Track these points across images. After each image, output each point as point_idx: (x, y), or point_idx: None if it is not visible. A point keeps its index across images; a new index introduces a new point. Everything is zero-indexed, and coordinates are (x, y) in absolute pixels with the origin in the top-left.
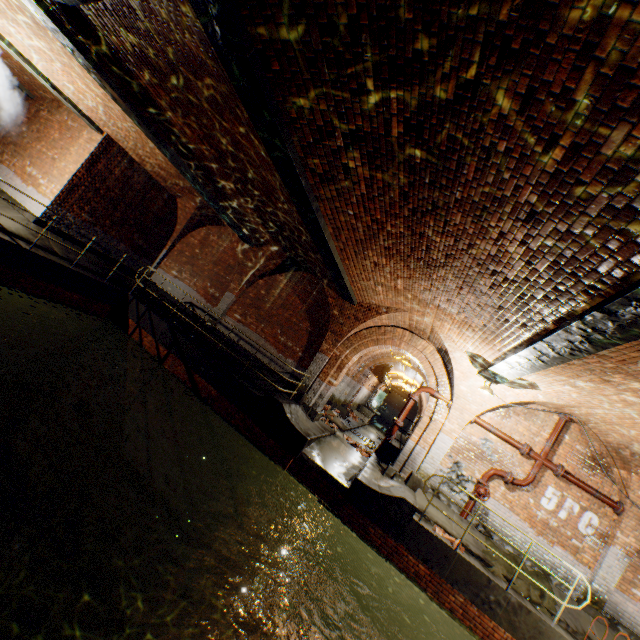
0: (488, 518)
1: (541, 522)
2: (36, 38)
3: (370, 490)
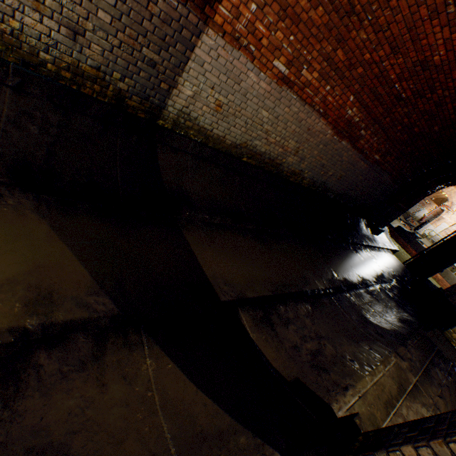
0: None
1: None
2: None
3: (402, 229)
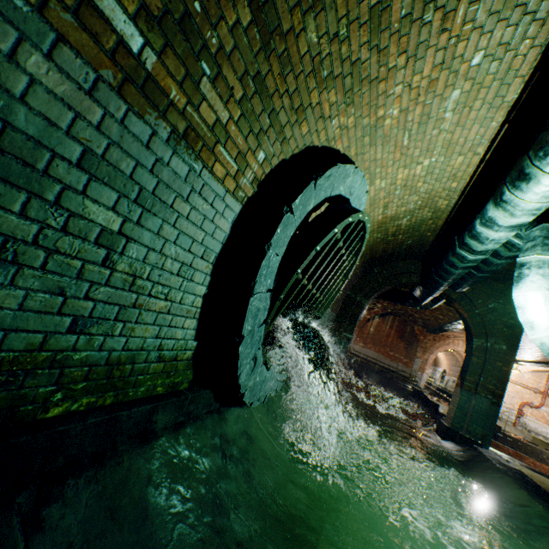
0: (526, 425)
1: None
2: None
3: None
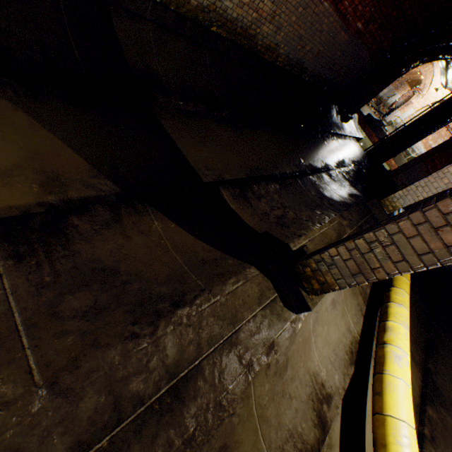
0: None
1: (428, 145)
2: None
3: (371, 117)
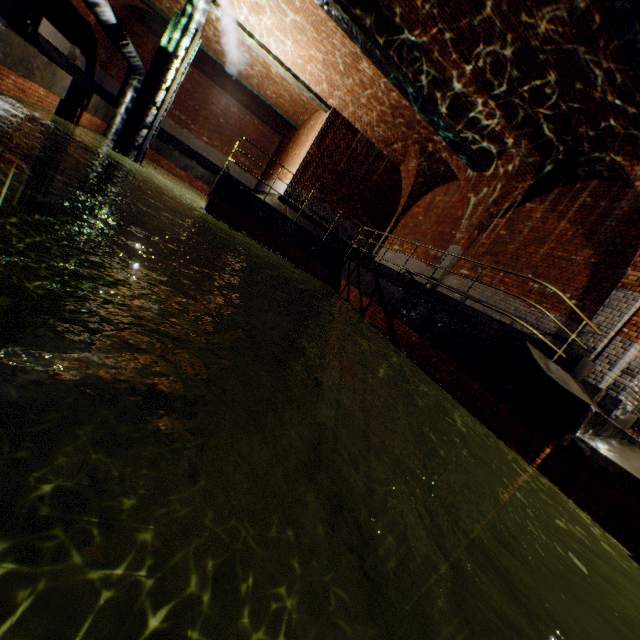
0: None
1: None
2: (272, 17)
3: None
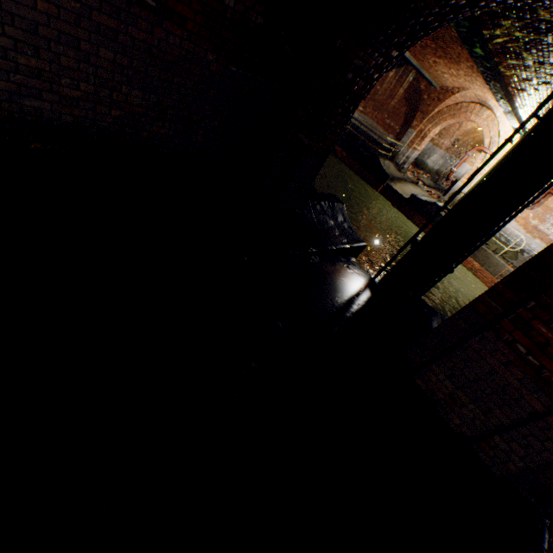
0: None
1: (531, 227)
2: None
3: (418, 200)
